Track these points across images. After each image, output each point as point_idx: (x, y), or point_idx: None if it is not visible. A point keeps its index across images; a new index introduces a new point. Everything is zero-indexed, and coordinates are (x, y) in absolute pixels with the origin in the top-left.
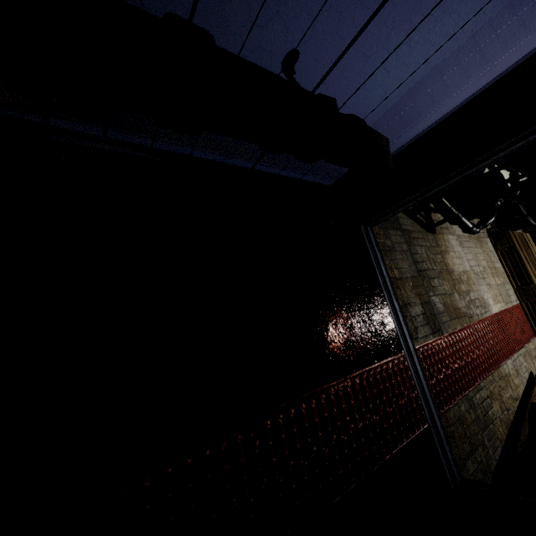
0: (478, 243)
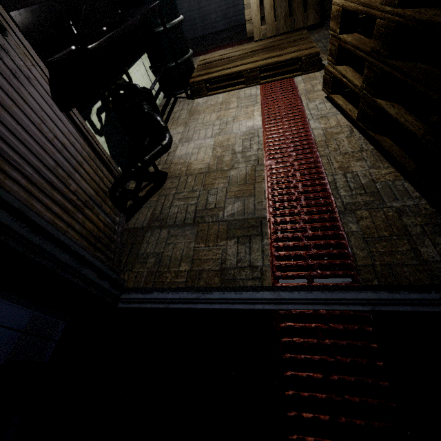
0: (194, 115)
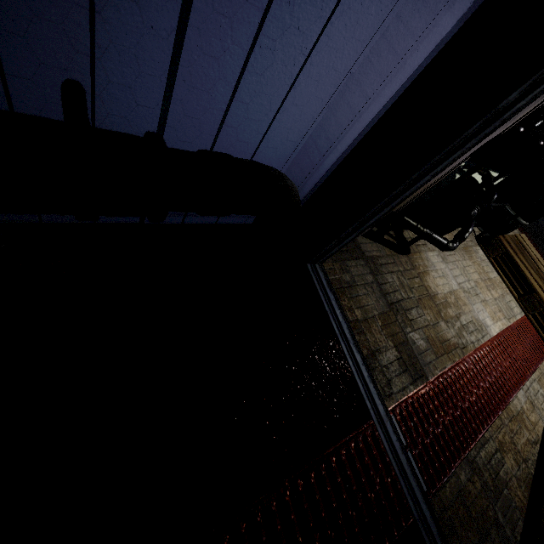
0: (466, 254)
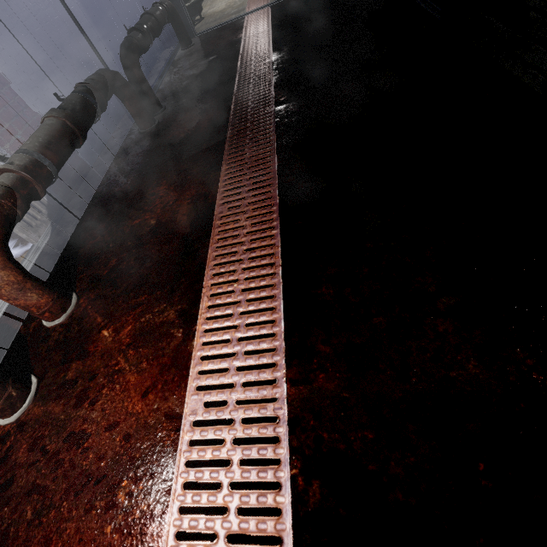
0: (215, 2)
